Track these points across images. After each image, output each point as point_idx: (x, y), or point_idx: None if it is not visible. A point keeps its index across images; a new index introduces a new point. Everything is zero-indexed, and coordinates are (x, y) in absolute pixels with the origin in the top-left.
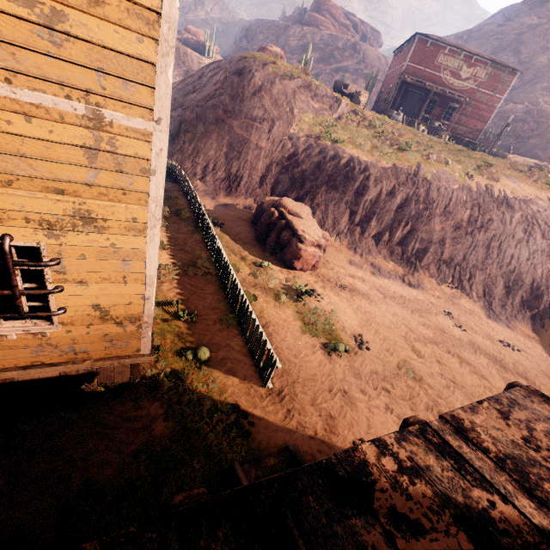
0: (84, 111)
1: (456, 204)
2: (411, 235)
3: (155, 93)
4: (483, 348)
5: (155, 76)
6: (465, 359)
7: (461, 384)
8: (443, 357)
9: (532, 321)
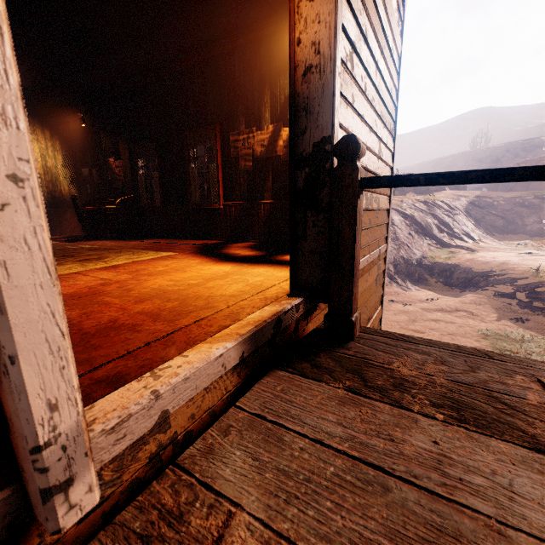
0: (378, 253)
1: None
2: None
3: (388, 225)
4: (429, 308)
5: (389, 216)
6: (434, 319)
7: (453, 333)
8: (427, 325)
9: (421, 280)
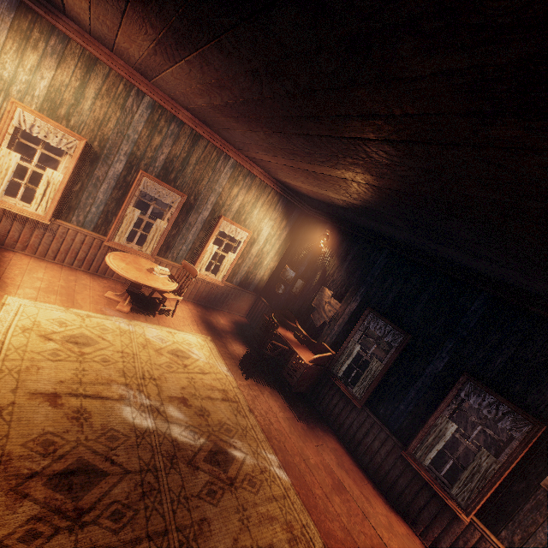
0: None
1: (472, 425)
2: (439, 459)
3: None
4: None
5: None
6: None
7: None
8: None
9: None
